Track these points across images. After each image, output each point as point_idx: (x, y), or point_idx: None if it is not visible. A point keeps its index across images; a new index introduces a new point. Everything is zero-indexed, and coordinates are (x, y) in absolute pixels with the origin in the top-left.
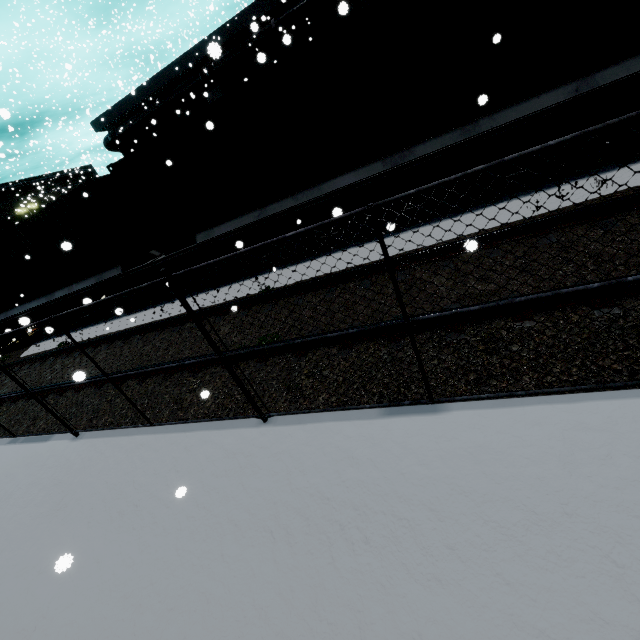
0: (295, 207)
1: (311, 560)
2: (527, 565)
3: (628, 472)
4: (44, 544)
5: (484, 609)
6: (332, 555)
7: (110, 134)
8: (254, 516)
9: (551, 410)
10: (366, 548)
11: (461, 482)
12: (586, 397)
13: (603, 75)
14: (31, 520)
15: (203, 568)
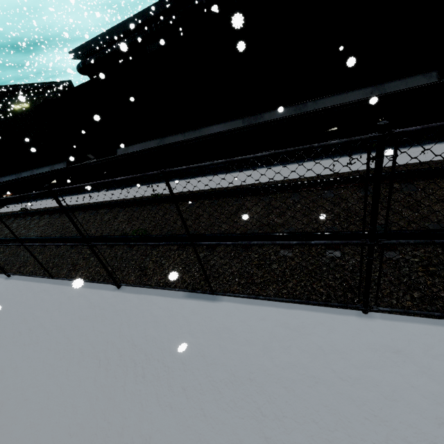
0: (183, 141)
1: (114, 382)
2: (218, 406)
3: (294, 359)
4: None
5: (188, 428)
6: (125, 381)
7: (82, 62)
8: (94, 348)
9: (275, 312)
10: (142, 380)
11: (205, 349)
12: (297, 307)
13: (390, 85)
14: None
15: (53, 376)
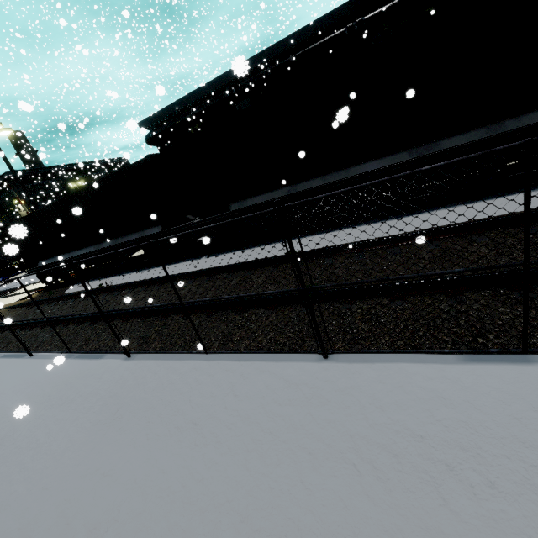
0: (323, 186)
1: (413, 499)
2: None
3: None
4: (104, 449)
5: None
6: (443, 496)
7: (151, 132)
8: (329, 446)
9: None
10: (494, 493)
11: None
12: None
13: None
14: (91, 426)
15: (283, 492)
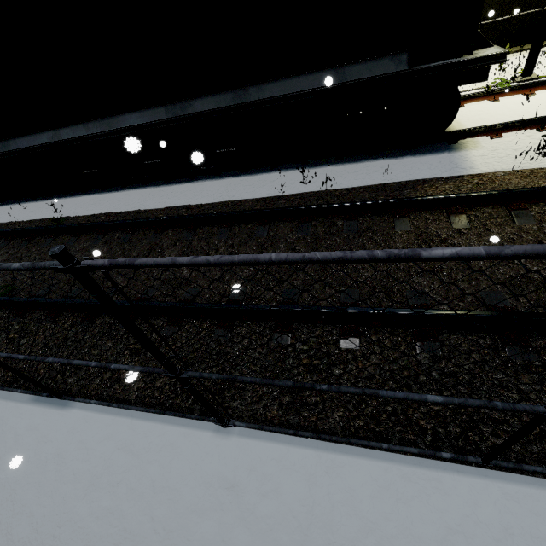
0: (86, 137)
1: None
2: None
3: (115, 503)
4: None
5: None
6: None
7: None
8: None
9: (127, 425)
10: None
11: (19, 490)
12: (156, 417)
13: (351, 70)
14: None
15: None
